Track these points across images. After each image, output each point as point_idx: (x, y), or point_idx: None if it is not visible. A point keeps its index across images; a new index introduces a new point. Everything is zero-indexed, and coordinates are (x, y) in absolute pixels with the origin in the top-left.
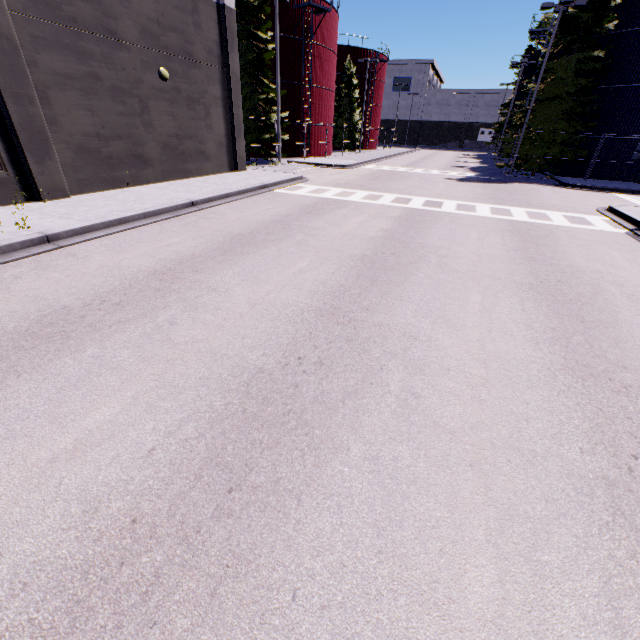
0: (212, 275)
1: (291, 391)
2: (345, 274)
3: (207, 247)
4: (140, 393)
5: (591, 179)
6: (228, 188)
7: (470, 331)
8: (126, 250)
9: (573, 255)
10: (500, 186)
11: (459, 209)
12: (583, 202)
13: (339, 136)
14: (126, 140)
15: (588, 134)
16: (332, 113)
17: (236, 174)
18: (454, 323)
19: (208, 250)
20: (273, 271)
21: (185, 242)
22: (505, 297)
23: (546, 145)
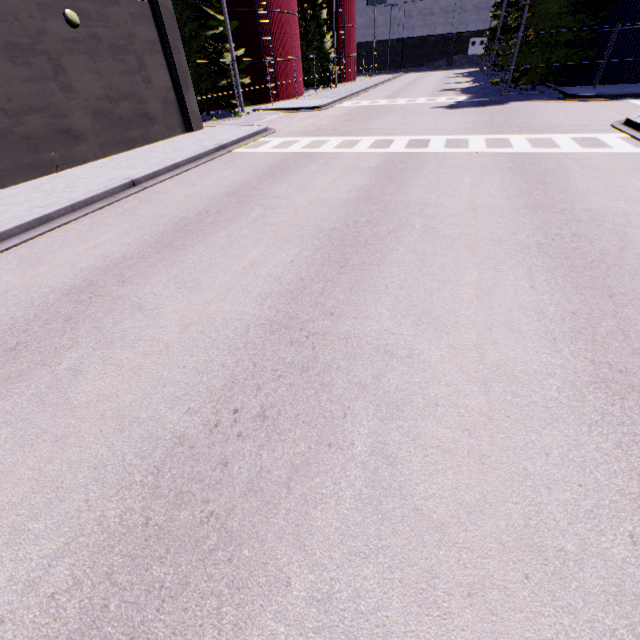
0: (141, 285)
1: (217, 475)
2: (307, 261)
3: (142, 243)
4: (6, 508)
5: (601, 85)
6: (178, 156)
7: (464, 332)
8: (43, 261)
9: (589, 193)
10: (496, 109)
11: (449, 146)
12: (594, 117)
13: (311, 70)
14: (43, 113)
15: (597, 28)
16: (298, 43)
17: (191, 135)
18: (443, 321)
19: (143, 247)
20: (218, 268)
21: (117, 239)
22: (508, 269)
23: (548, 49)
